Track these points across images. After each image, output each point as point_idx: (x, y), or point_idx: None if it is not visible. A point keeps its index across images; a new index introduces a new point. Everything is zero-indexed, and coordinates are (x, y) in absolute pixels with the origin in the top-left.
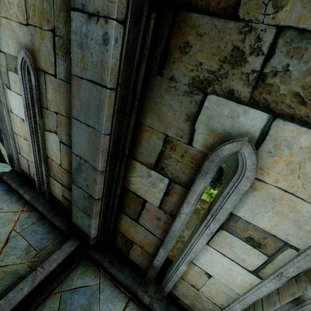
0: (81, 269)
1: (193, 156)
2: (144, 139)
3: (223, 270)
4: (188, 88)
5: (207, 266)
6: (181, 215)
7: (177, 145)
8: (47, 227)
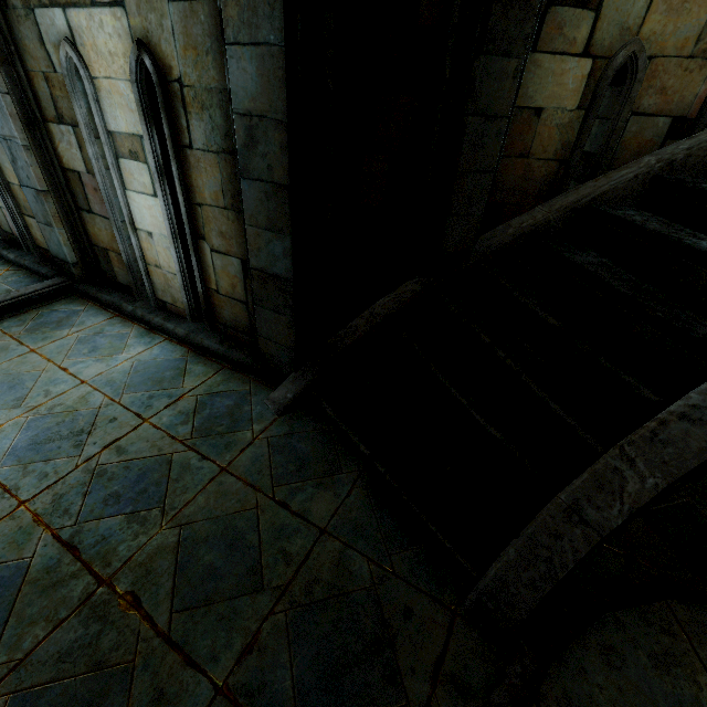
0: (68, 301)
1: (64, 84)
2: (38, 89)
3: (149, 216)
4: (25, 12)
5: (143, 221)
6: (93, 163)
7: (53, 79)
8: (36, 279)
